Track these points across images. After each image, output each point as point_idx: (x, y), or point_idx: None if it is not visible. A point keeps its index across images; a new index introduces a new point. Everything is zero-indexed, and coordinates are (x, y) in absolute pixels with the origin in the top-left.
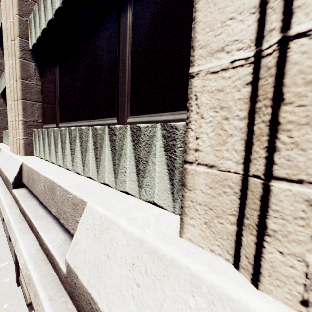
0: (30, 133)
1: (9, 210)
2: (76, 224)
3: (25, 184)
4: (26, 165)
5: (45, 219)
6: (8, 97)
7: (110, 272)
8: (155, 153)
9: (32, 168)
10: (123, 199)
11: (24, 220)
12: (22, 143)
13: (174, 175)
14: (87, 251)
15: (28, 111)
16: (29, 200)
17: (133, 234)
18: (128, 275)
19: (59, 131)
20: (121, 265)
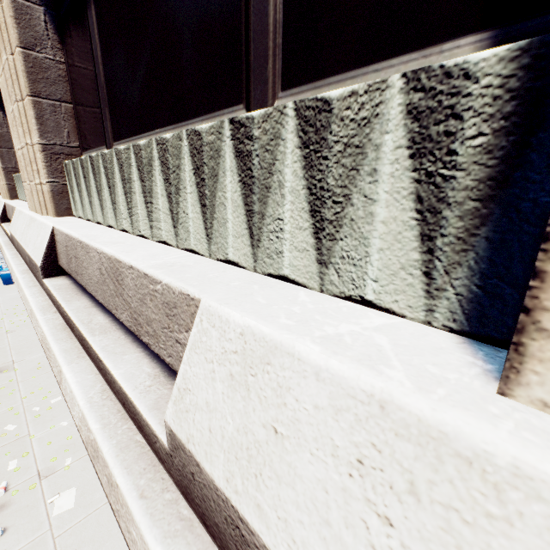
0: (59, 170)
1: (42, 316)
2: (177, 346)
3: (64, 268)
4: (59, 231)
5: (109, 333)
6: (4, 96)
7: (288, 470)
8: (375, 170)
9: (72, 237)
10: (281, 292)
11: (72, 334)
12: (47, 191)
13: (439, 226)
14: (214, 411)
15: (48, 122)
16: (77, 298)
17: (351, 382)
18: (349, 487)
19: (114, 156)
20: (319, 458)
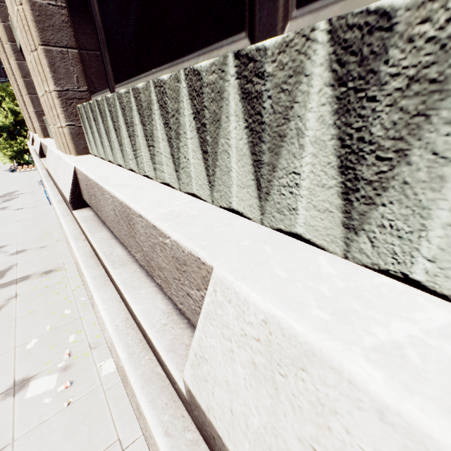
0: (74, 114)
1: (75, 244)
2: (188, 298)
3: (87, 202)
4: (79, 171)
5: (127, 266)
6: (23, 48)
7: None
8: None
9: (90, 178)
10: (298, 257)
11: (98, 262)
12: (67, 134)
13: None
14: (235, 394)
15: (59, 70)
16: (99, 230)
17: (445, 449)
18: None
19: (116, 100)
20: None
